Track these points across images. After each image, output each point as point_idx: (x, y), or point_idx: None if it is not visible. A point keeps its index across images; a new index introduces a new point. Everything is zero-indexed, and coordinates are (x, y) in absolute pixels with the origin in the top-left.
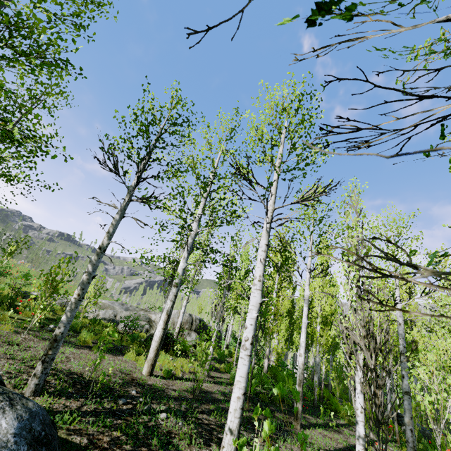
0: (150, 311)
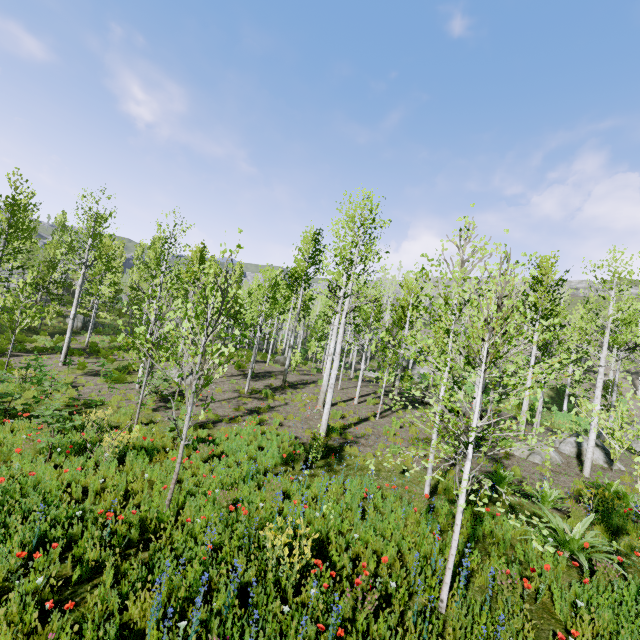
0: None
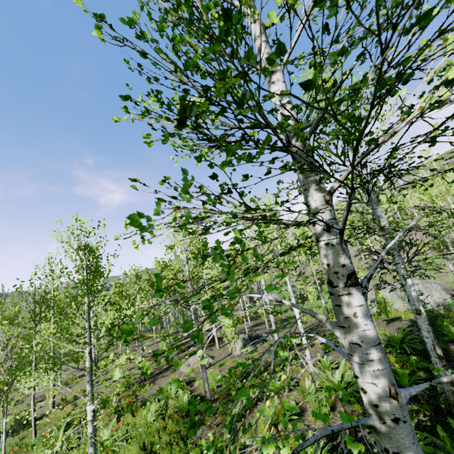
0: None
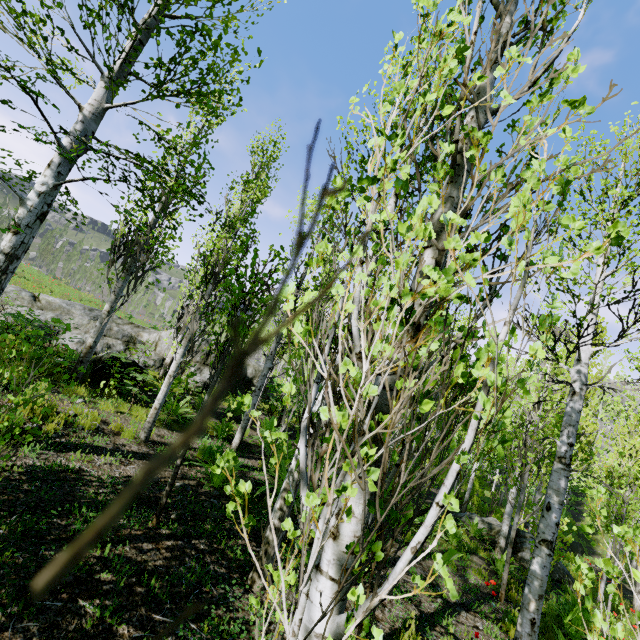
0: (146, 329)
